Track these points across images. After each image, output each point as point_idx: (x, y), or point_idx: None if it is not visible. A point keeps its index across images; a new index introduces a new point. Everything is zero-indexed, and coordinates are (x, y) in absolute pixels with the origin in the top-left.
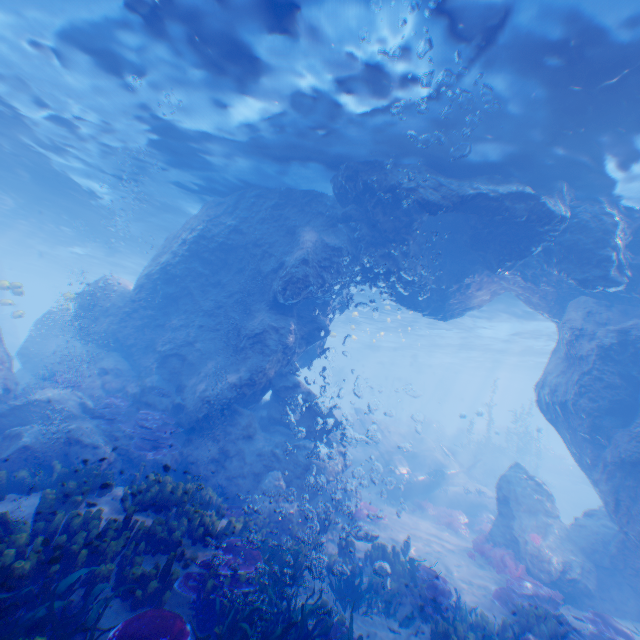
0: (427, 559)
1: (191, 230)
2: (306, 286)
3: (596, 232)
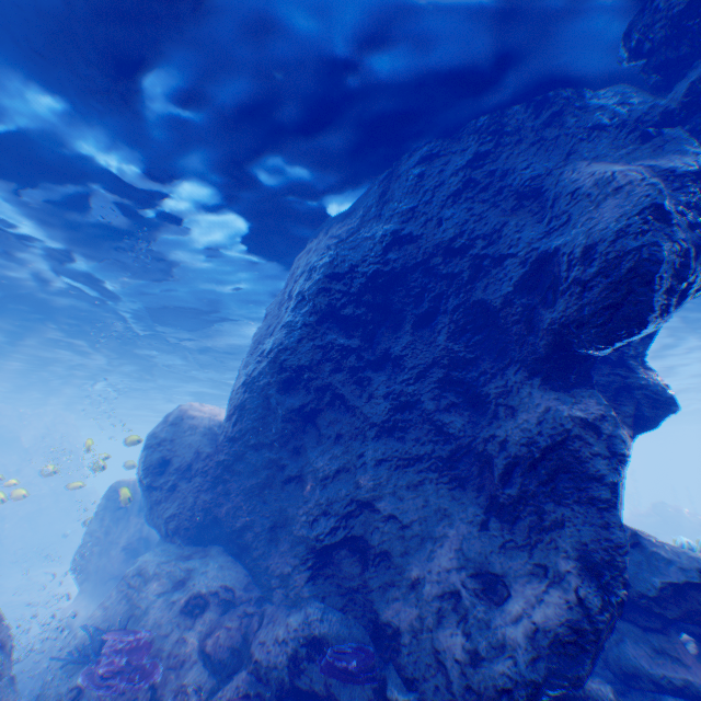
0: None
1: (307, 274)
2: (679, 282)
3: None
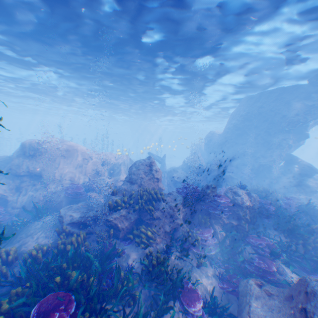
0: None
1: (242, 111)
2: (298, 123)
3: None
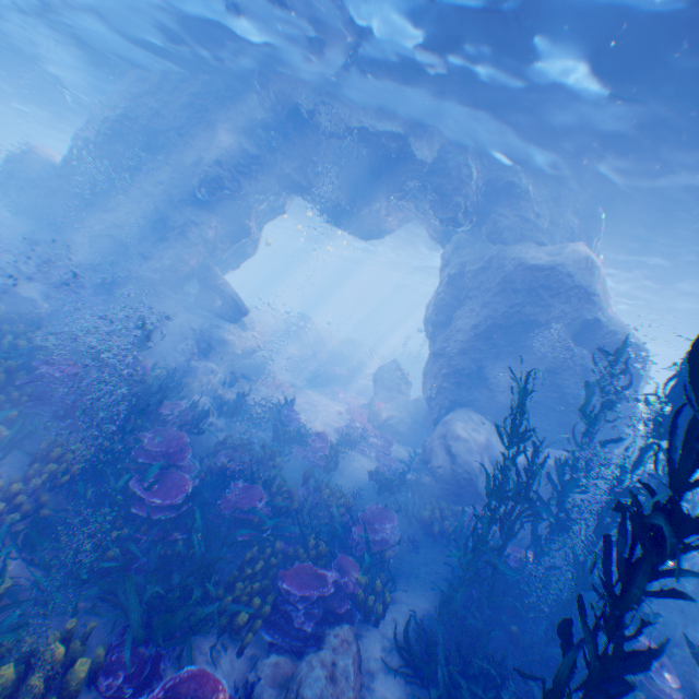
0: (305, 411)
1: (114, 107)
2: (222, 189)
3: (454, 179)
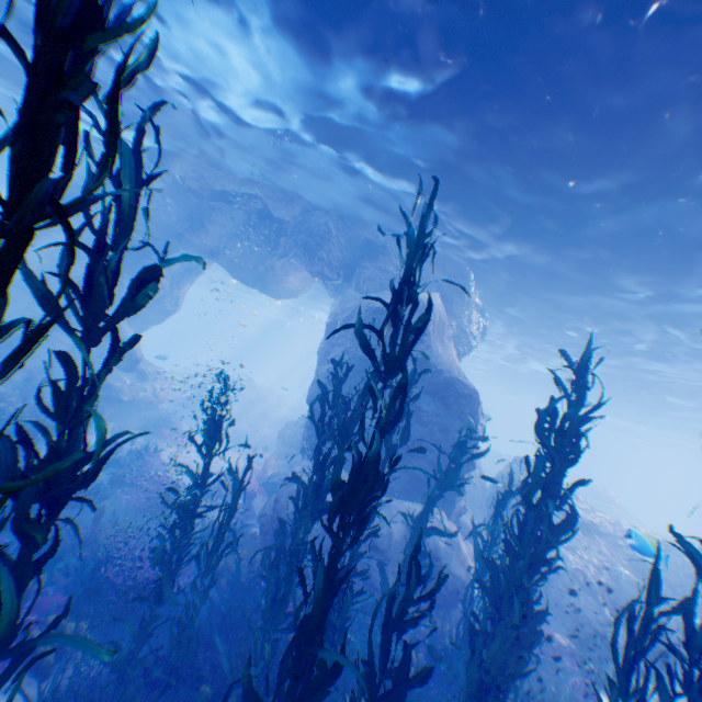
0: (190, 464)
1: None
2: None
3: (316, 236)
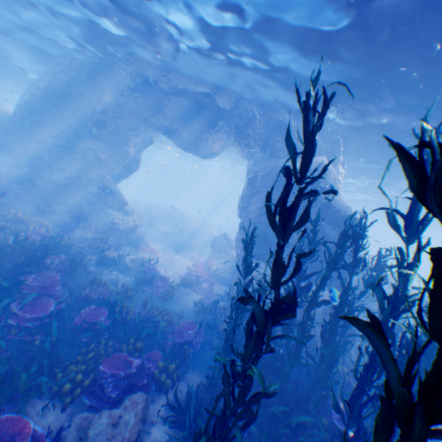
0: (164, 265)
1: (43, 80)
2: (107, 128)
3: (245, 119)
